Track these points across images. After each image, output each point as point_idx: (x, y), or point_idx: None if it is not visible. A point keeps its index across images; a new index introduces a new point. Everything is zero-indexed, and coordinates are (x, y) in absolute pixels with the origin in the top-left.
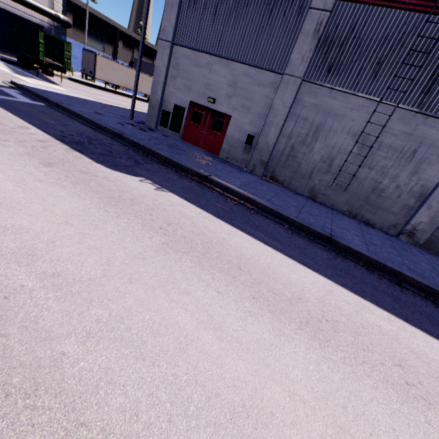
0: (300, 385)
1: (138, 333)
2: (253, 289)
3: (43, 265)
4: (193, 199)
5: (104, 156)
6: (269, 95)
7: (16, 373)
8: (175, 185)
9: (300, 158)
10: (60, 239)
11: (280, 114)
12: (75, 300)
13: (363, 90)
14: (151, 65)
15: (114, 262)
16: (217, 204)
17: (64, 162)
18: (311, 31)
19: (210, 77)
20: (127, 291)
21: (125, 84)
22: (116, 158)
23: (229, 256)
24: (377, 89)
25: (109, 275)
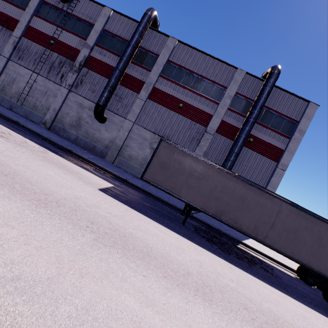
0: None
1: None
2: None
3: None
4: None
5: None
6: None
7: None
8: None
9: (7, 91)
10: None
11: None
12: None
13: (30, 68)
14: None
15: None
16: None
17: None
18: (12, 43)
19: None
20: None
21: None
22: None
23: None
24: (35, 68)
25: None
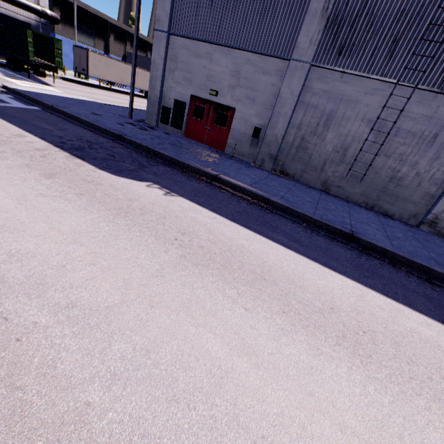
0: (349, 415)
1: (167, 369)
2: (281, 301)
3: (55, 296)
4: (205, 203)
5: (107, 161)
6: (275, 84)
7: (38, 435)
8: (184, 188)
9: (311, 150)
10: (70, 261)
11: (288, 103)
12: (94, 334)
13: (377, 72)
14: (145, 58)
15: (132, 284)
16: (229, 205)
17: (65, 171)
18: (318, 10)
19: (211, 67)
20: (149, 318)
21: (120, 80)
22: (120, 162)
23: (251, 265)
24: (393, 70)
25: (128, 300)
